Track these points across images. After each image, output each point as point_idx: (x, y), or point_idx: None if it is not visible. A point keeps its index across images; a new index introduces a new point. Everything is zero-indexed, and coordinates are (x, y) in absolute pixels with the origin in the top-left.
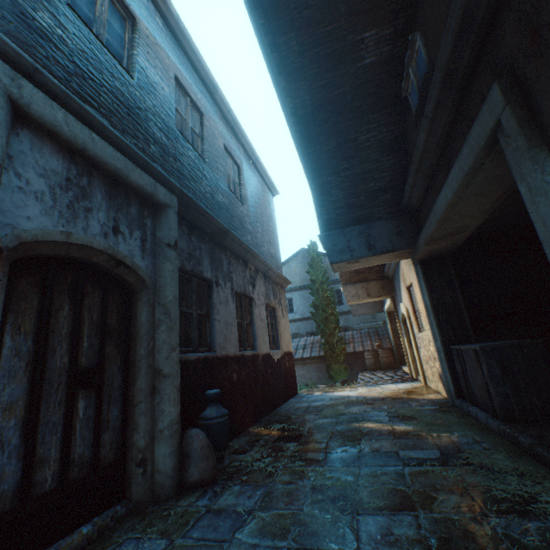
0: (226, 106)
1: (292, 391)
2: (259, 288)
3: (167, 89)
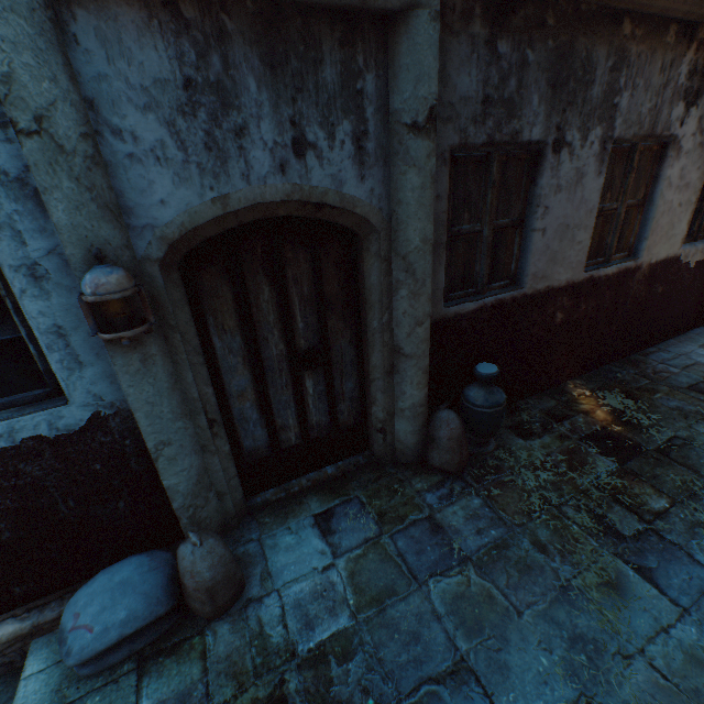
0: None
1: None
2: None
3: None
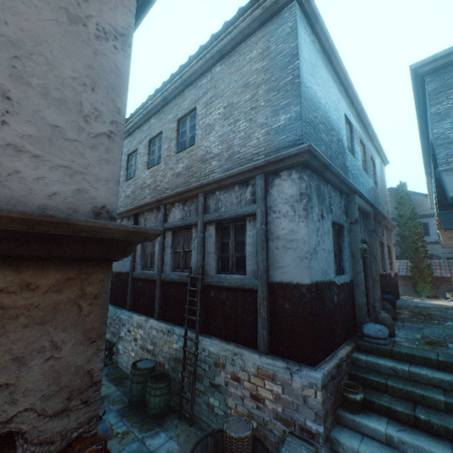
0: (371, 130)
1: (397, 296)
2: (384, 236)
3: (358, 150)
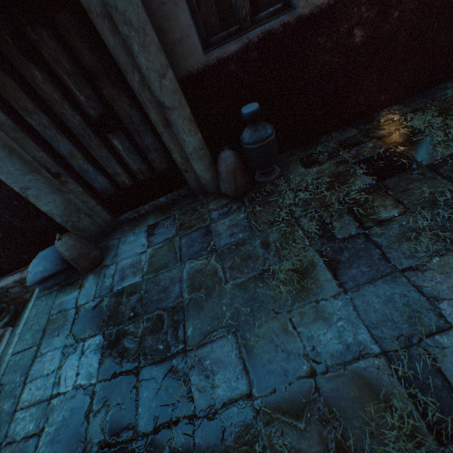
0: None
1: None
2: None
3: None
